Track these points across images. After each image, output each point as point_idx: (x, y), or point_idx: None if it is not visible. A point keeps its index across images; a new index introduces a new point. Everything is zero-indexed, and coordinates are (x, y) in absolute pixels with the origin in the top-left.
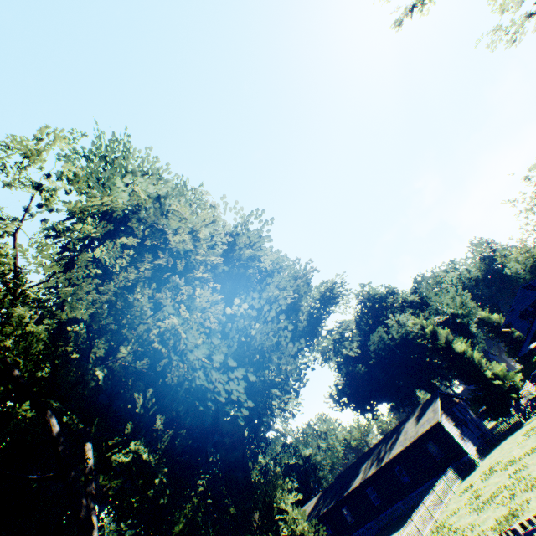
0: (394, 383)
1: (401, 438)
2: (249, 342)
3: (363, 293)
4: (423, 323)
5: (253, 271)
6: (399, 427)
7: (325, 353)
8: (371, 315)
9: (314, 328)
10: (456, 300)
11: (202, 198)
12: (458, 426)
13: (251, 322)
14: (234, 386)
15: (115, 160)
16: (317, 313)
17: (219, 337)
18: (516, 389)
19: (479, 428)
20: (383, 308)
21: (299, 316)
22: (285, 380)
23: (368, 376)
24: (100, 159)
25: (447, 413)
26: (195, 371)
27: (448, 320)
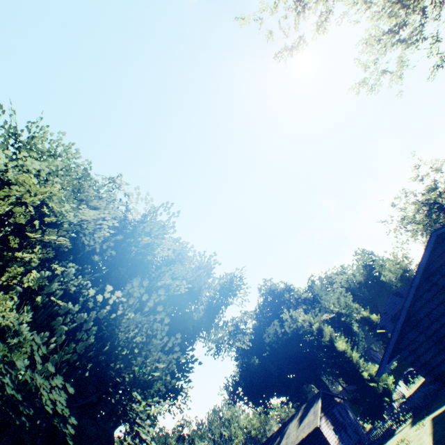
0: (285, 377)
1: (283, 442)
2: (117, 335)
3: (265, 287)
4: (311, 320)
5: (152, 258)
6: (284, 428)
7: (220, 343)
8: (270, 308)
9: (211, 318)
10: (340, 300)
11: (120, 186)
12: (337, 431)
13: (125, 311)
14: (57, 396)
15: (27, 139)
16: (217, 304)
17: (66, 329)
18: (389, 391)
19: (357, 432)
20: (282, 302)
21: (199, 306)
22: (152, 380)
23: (261, 368)
24: (11, 136)
25: (327, 415)
26: (4, 376)
27: (334, 318)
